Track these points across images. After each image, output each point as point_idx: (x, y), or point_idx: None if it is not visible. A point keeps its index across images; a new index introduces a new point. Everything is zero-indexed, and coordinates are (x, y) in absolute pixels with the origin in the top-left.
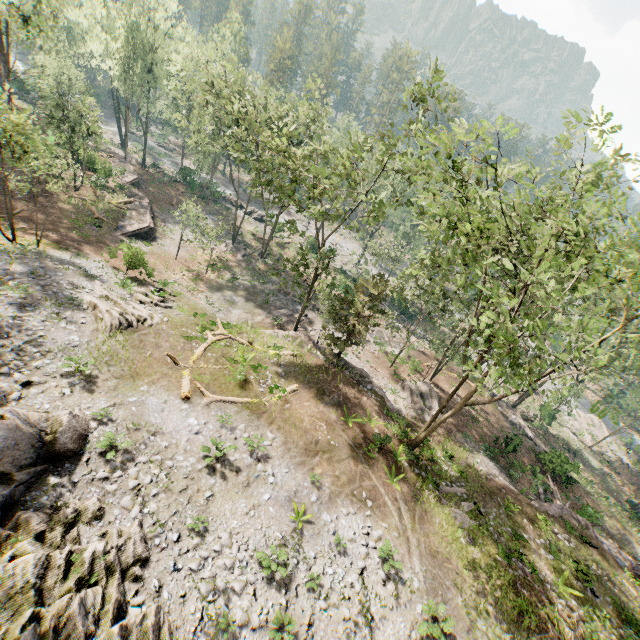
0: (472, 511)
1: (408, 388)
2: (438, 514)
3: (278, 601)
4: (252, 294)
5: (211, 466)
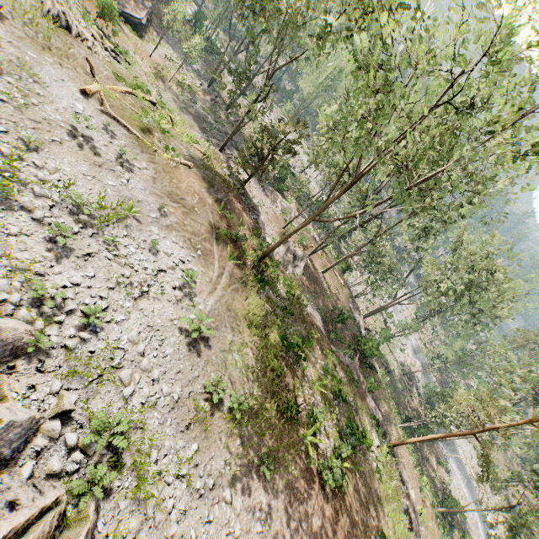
0: (281, 316)
1: (287, 246)
2: (252, 299)
3: (70, 226)
4: (201, 119)
5: (74, 133)
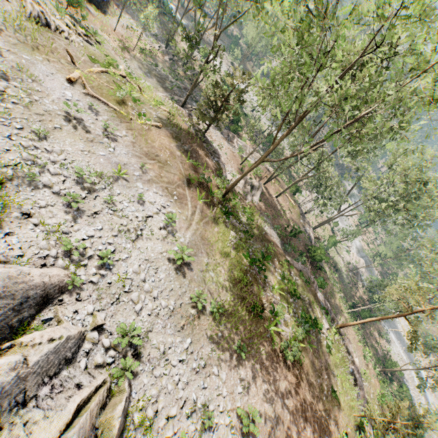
0: (244, 239)
1: (245, 179)
2: (220, 228)
3: (79, 193)
4: (163, 79)
5: (68, 118)
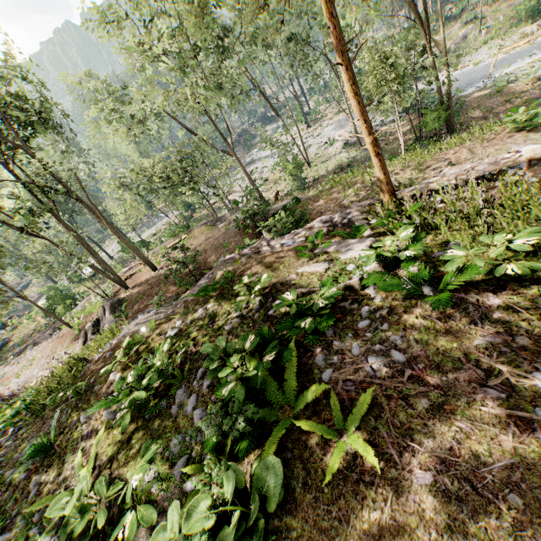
0: None
1: (84, 333)
2: None
3: None
4: None
5: None
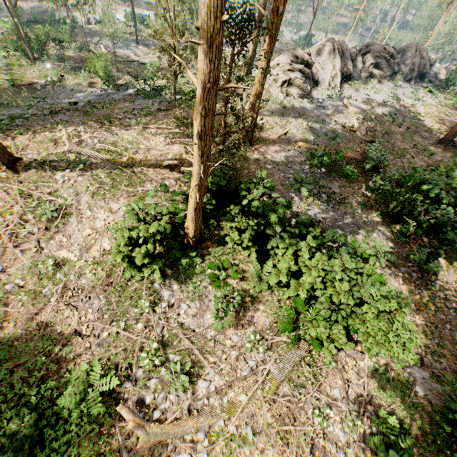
0: None
1: None
2: None
3: None
4: None
5: None
